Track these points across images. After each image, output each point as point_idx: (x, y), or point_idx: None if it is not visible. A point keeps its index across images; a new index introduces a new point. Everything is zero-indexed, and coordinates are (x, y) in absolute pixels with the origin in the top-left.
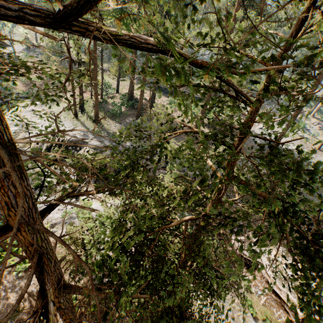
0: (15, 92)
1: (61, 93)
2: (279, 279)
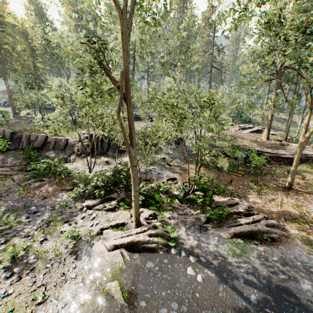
0: None
1: None
2: None
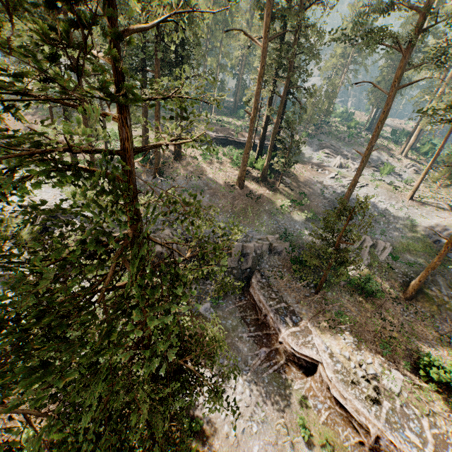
0: None
1: None
2: (345, 383)
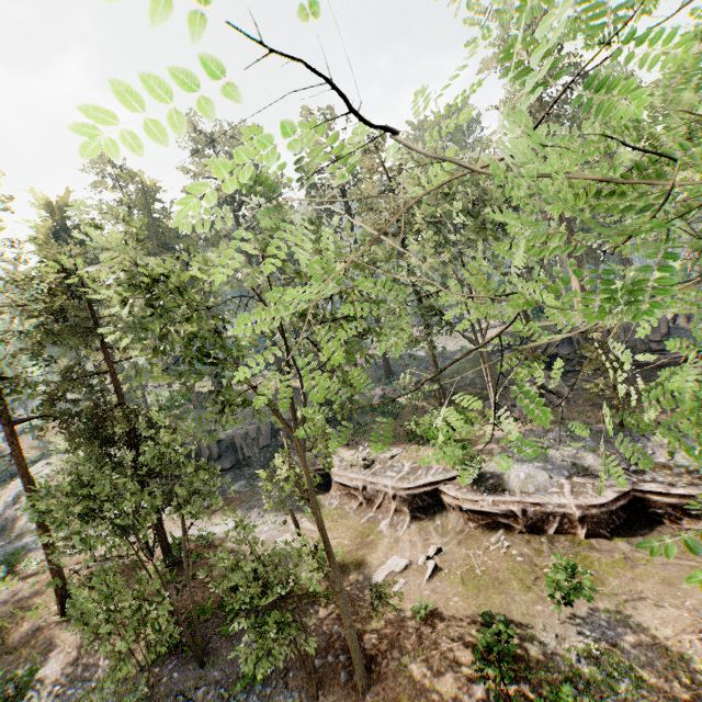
0: (28, 461)
1: None
2: (346, 469)
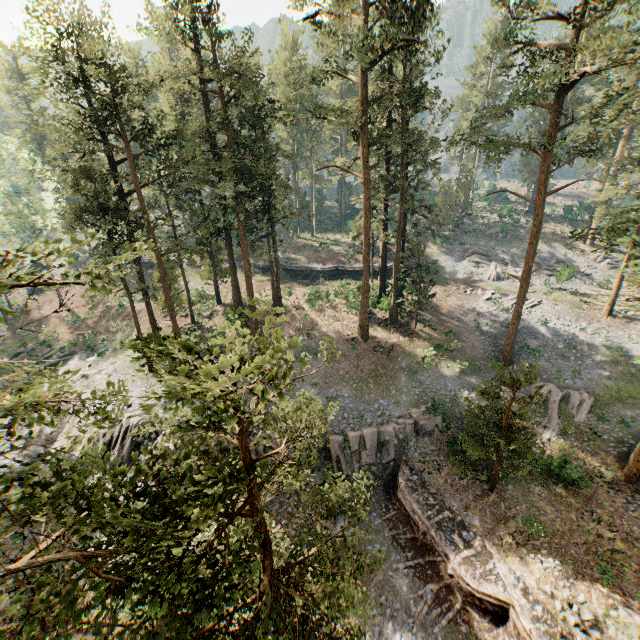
0: (58, 346)
1: (129, 330)
2: (551, 636)
